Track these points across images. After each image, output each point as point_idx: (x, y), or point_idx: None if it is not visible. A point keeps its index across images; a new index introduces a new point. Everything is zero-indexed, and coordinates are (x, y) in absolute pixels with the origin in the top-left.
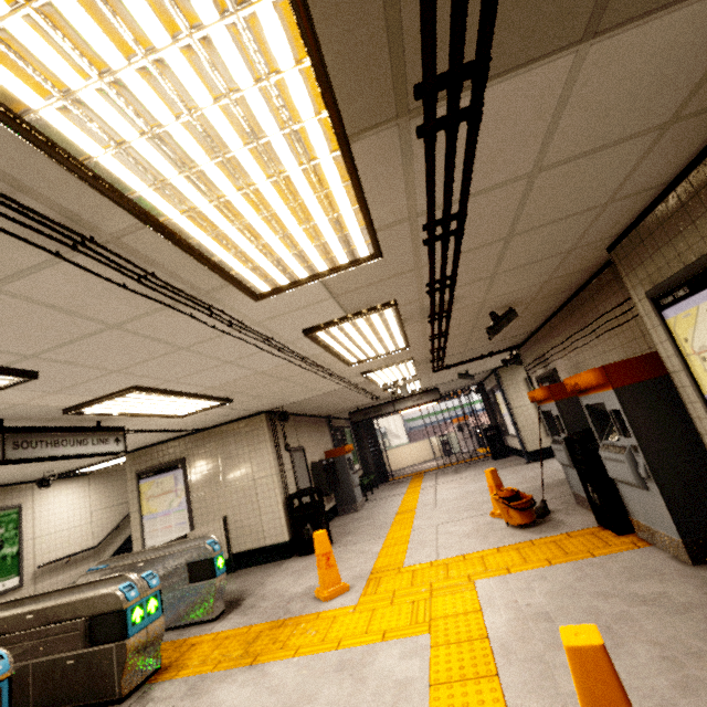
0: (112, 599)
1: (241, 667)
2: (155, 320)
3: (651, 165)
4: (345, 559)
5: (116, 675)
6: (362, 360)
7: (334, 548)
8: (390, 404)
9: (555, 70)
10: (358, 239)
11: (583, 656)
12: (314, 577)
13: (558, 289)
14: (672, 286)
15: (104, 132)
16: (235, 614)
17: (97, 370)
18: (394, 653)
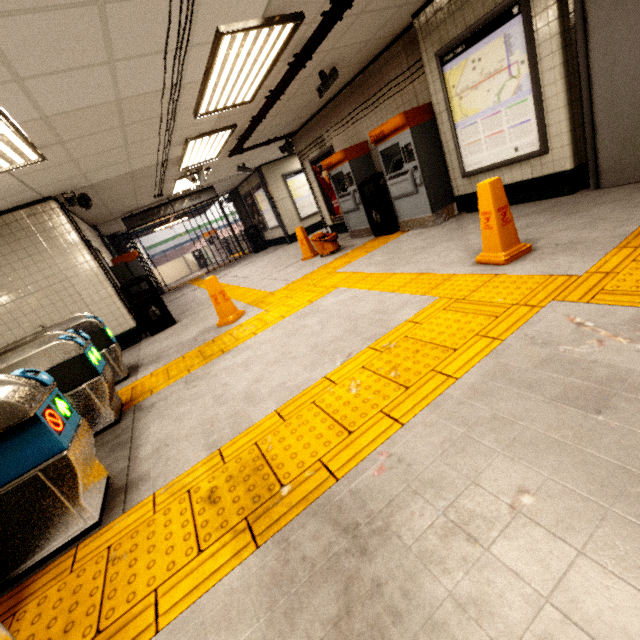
0: (59, 349)
1: (217, 358)
2: None
3: None
4: (209, 315)
5: (102, 406)
6: (209, 112)
7: (183, 320)
8: (168, 206)
9: None
10: None
11: (494, 184)
12: (195, 328)
13: (363, 58)
14: (456, 44)
15: None
16: (147, 367)
17: None
18: (329, 299)
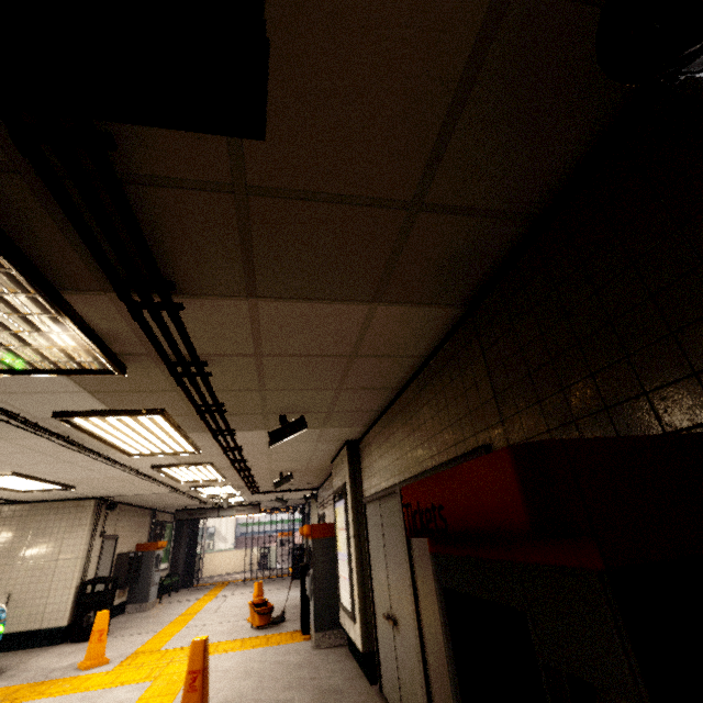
0: None
1: None
2: (66, 453)
3: (323, 446)
4: (114, 645)
5: None
6: (191, 481)
7: (108, 638)
8: (216, 510)
9: (260, 432)
10: (189, 448)
11: (196, 644)
12: (80, 657)
13: (319, 469)
14: (335, 494)
15: (101, 428)
16: None
17: (2, 463)
18: (125, 690)
